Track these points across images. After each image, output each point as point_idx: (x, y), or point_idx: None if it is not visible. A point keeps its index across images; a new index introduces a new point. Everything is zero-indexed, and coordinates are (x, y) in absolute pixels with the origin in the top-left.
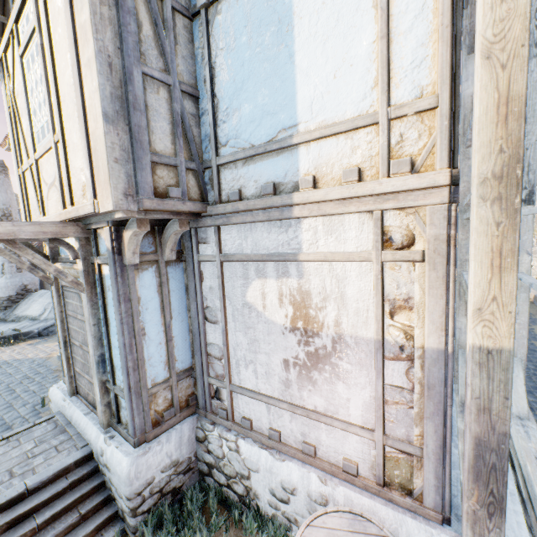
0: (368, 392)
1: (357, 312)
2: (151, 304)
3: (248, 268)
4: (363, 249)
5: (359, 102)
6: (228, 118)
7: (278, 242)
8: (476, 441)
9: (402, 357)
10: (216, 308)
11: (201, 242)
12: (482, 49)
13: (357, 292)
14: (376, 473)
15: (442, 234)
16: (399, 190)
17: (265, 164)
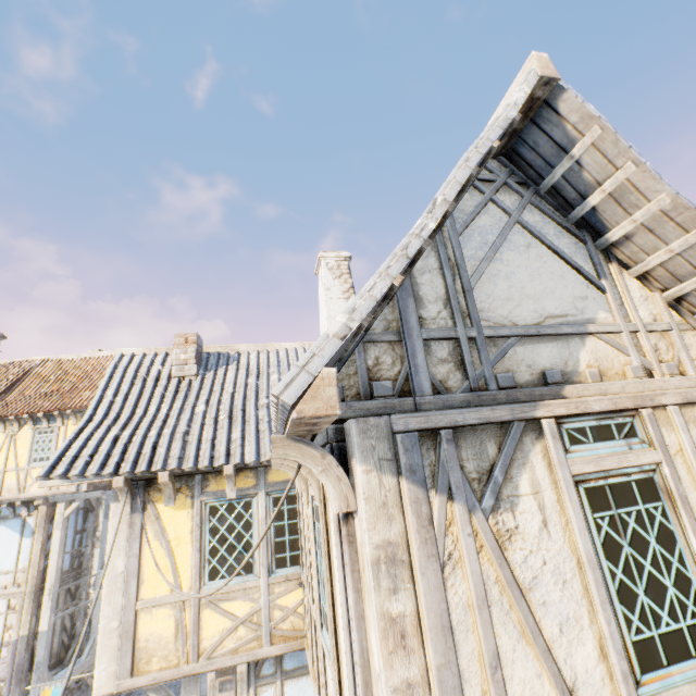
0: None
1: None
2: None
3: None
4: (4, 610)
5: (11, 566)
6: None
7: None
8: (18, 664)
9: (8, 645)
10: None
11: None
12: (32, 563)
13: None
14: None
15: (23, 604)
16: (15, 592)
17: None
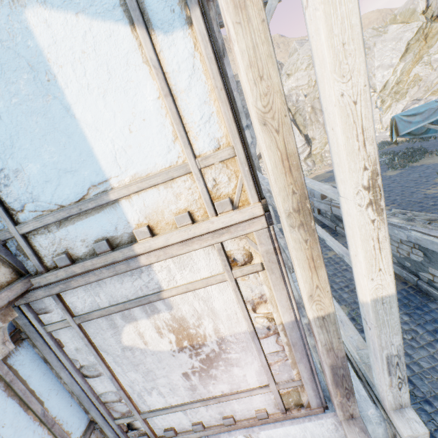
0: (256, 364)
1: (229, 317)
2: (7, 416)
3: (113, 319)
4: (216, 272)
5: (166, 154)
6: (10, 180)
7: (136, 288)
8: (331, 367)
9: (271, 334)
10: (94, 363)
11: (41, 313)
12: (258, 117)
13: (224, 304)
14: (279, 408)
15: (270, 248)
16: (229, 225)
17: (87, 222)
